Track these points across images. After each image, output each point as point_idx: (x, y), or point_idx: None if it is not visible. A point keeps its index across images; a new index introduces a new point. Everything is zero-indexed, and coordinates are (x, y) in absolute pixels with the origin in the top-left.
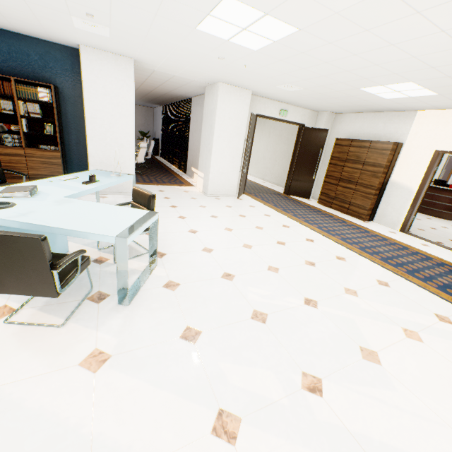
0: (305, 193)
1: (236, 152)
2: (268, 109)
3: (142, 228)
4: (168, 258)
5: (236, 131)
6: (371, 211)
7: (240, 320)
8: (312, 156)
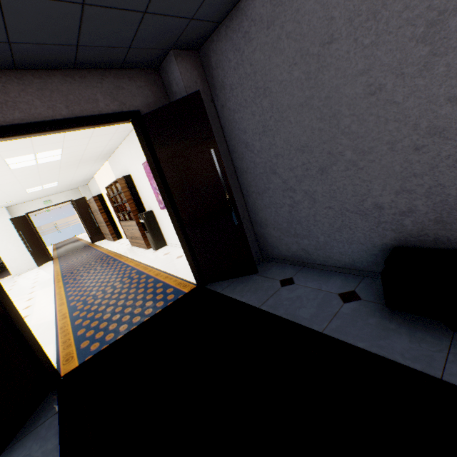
0: (101, 236)
1: (19, 242)
2: (33, 207)
3: None
4: None
5: (9, 232)
6: (116, 234)
7: None
8: (89, 214)
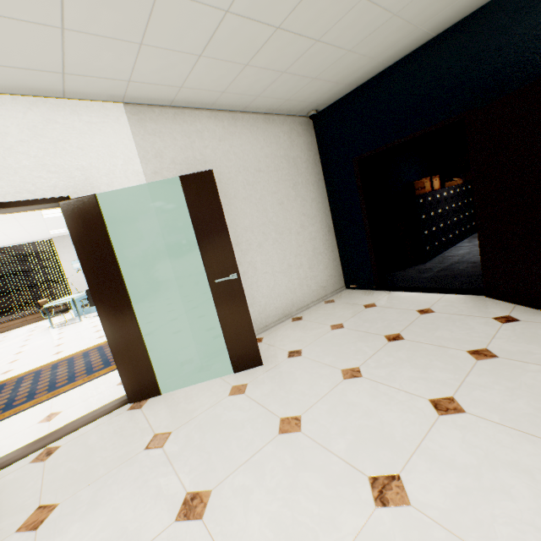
0: None
1: None
2: None
3: (55, 303)
4: (86, 321)
5: None
6: None
7: (26, 344)
8: None
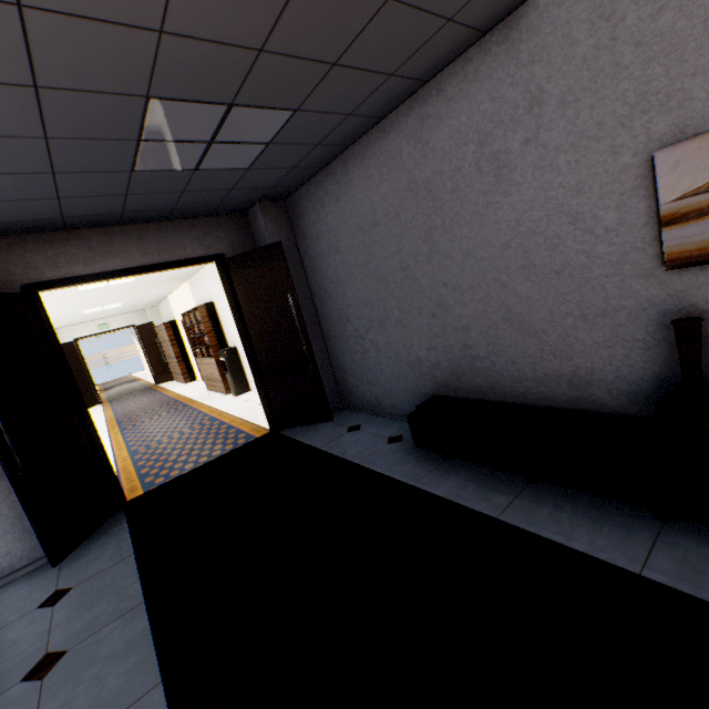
0: (169, 376)
1: None
2: (85, 331)
3: None
4: None
5: None
6: (189, 374)
7: None
8: (155, 345)
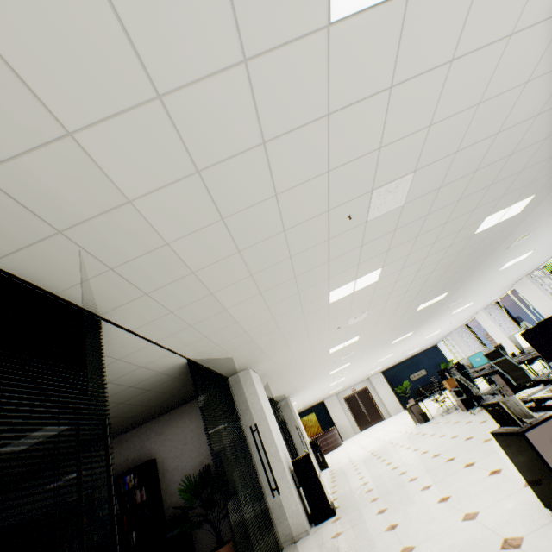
0: None
1: None
2: None
3: None
4: None
5: None
6: None
7: None
8: None
